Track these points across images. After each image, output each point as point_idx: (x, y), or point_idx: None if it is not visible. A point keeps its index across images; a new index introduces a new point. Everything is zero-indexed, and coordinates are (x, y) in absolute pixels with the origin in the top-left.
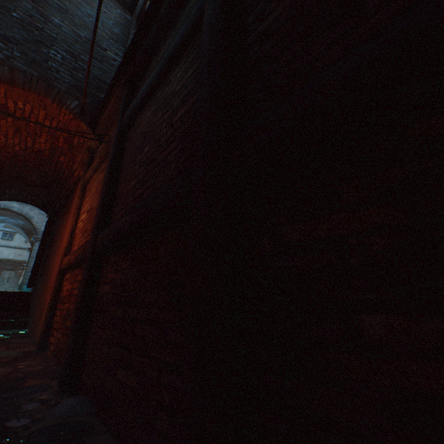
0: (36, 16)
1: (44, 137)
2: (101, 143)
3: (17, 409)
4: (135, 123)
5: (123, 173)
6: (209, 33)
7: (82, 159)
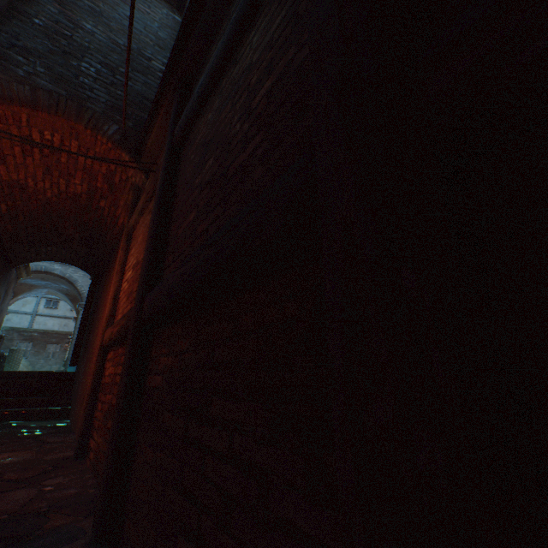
0: (63, 22)
1: (79, 177)
2: (148, 177)
3: None
4: (191, 135)
5: (176, 207)
6: None
7: (126, 202)
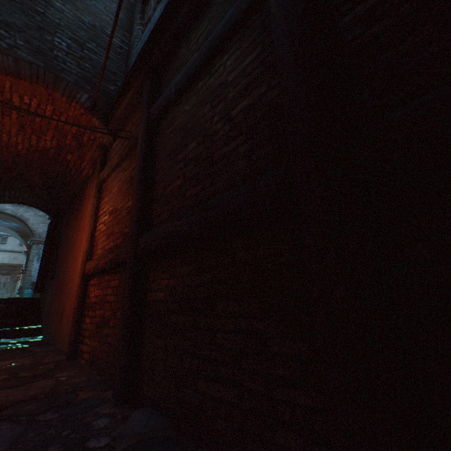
0: None
1: (50, 134)
2: (115, 139)
3: (89, 427)
4: (167, 117)
5: (159, 172)
6: (286, 15)
7: (92, 157)
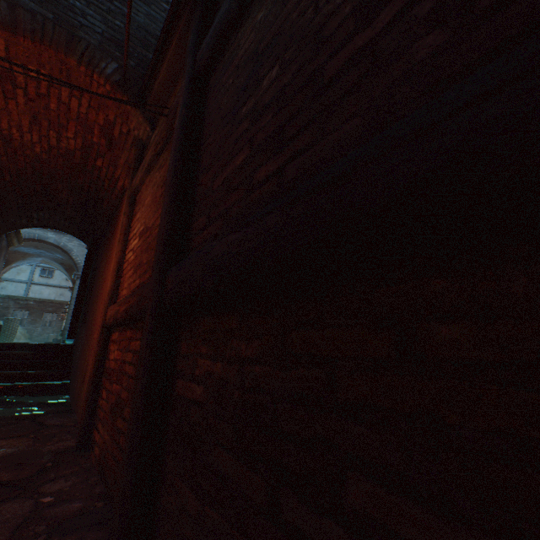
0: None
1: (71, 129)
2: (154, 129)
3: None
4: (223, 56)
5: (206, 153)
6: None
7: (126, 161)
